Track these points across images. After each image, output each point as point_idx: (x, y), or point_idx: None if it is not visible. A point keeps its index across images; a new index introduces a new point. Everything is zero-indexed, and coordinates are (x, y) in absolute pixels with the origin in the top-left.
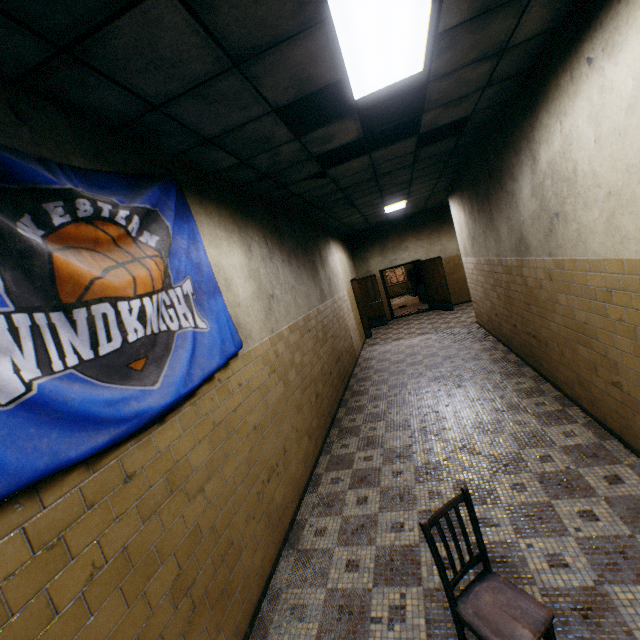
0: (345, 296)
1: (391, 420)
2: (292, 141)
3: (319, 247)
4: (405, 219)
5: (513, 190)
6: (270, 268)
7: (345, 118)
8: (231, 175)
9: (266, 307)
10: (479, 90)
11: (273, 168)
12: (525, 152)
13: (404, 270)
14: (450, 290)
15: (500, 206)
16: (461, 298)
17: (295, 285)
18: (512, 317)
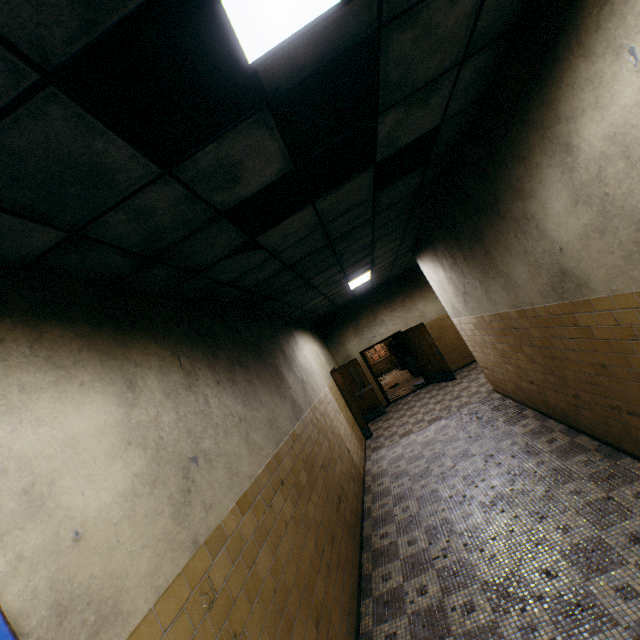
0: (328, 395)
1: (463, 633)
2: (160, 179)
3: (280, 344)
4: (372, 292)
5: (527, 211)
6: (188, 404)
7: (247, 119)
8: (73, 264)
9: (176, 492)
10: (454, 67)
11: (156, 242)
12: (542, 147)
13: (383, 344)
14: (443, 356)
15: (505, 241)
16: (458, 363)
17: (246, 413)
18: (567, 384)
